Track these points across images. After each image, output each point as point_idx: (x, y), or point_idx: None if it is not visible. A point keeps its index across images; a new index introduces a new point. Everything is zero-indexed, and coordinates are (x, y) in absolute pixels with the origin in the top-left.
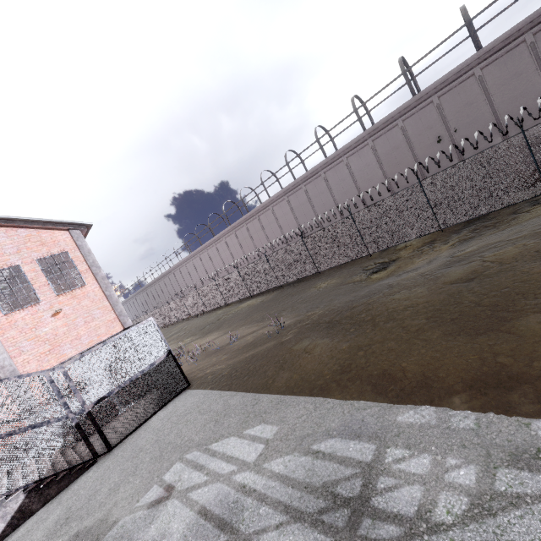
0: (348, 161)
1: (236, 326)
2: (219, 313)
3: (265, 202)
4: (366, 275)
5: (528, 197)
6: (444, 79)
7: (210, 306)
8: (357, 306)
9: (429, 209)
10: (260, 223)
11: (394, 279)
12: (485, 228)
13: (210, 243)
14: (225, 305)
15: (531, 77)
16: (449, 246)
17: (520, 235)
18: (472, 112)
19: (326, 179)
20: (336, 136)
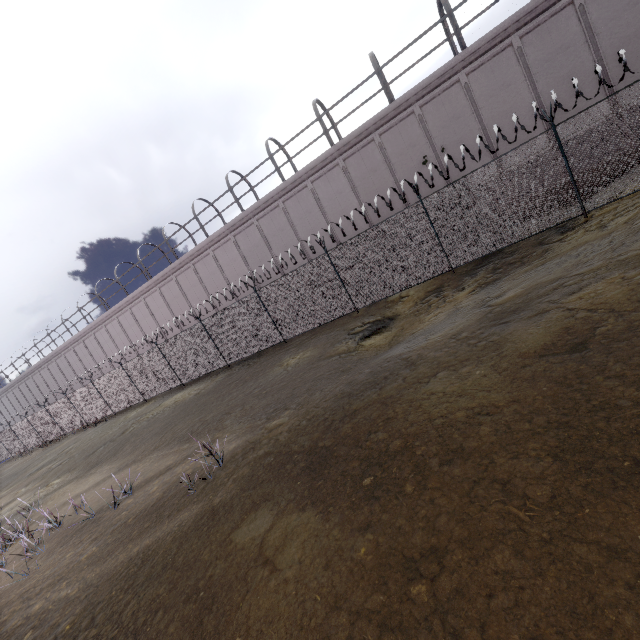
0: (314, 187)
1: (143, 451)
2: (129, 417)
3: (201, 244)
4: (355, 341)
5: (561, 220)
6: (426, 84)
7: (117, 405)
8: (362, 408)
9: (436, 240)
10: (197, 274)
11: (407, 347)
12: (510, 265)
13: (122, 306)
14: (143, 401)
15: (520, 89)
16: (467, 292)
17: (592, 266)
18: (459, 127)
19: (286, 211)
20: (295, 155)
